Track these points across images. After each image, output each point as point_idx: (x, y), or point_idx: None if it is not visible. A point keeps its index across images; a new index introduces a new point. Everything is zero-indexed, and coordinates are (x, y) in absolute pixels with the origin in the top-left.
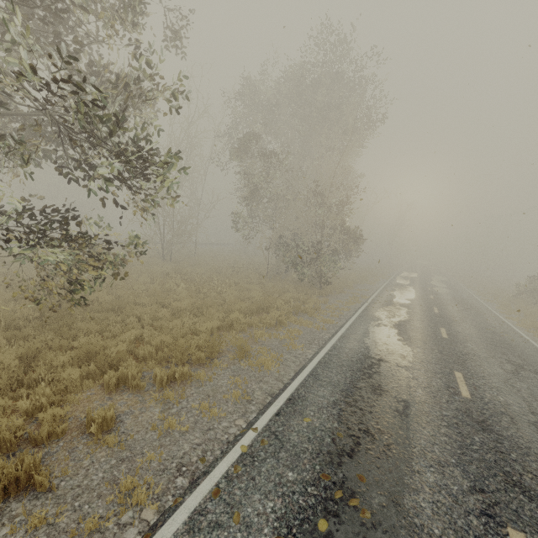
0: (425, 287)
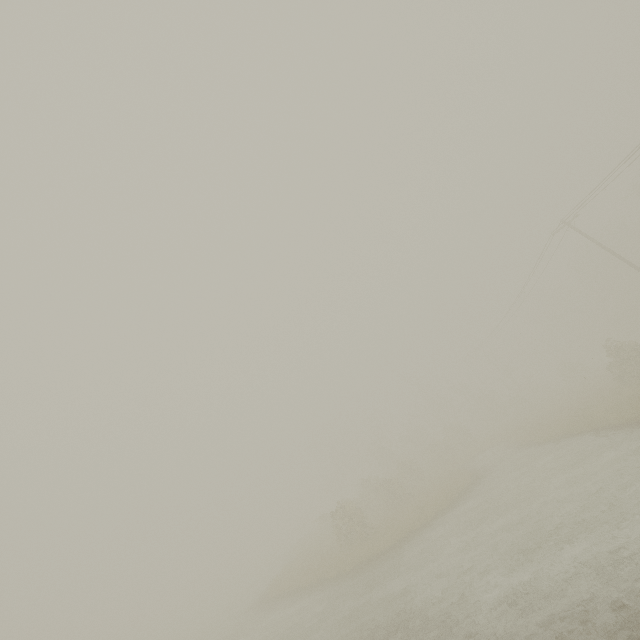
0: None
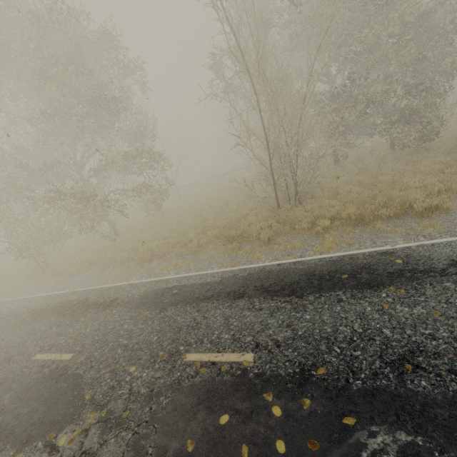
0: (65, 346)
